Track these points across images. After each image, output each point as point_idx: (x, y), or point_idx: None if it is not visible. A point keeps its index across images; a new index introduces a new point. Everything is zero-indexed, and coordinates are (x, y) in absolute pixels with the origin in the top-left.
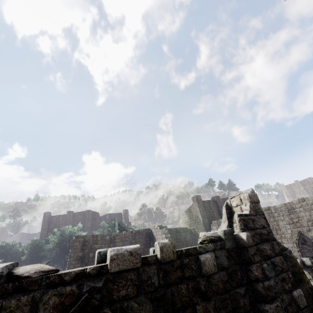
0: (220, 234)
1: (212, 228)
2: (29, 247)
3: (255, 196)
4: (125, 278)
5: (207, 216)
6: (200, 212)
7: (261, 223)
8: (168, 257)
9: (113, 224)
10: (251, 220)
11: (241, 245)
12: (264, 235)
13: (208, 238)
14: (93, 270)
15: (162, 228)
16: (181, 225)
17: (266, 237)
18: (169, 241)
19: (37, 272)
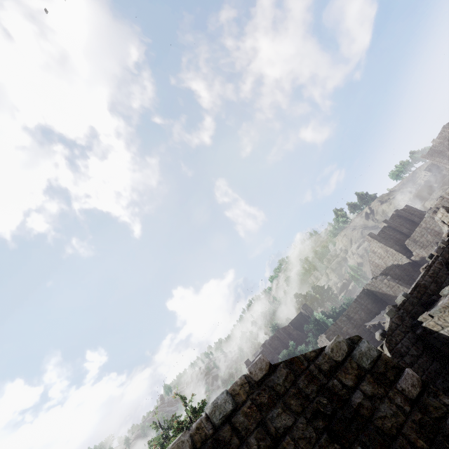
0: None
1: (410, 248)
2: None
3: (446, 208)
4: (443, 254)
5: (393, 244)
6: (385, 245)
7: None
8: (446, 244)
9: (316, 320)
10: None
11: None
12: None
13: (448, 233)
14: (436, 257)
15: (376, 278)
16: (376, 271)
17: None
18: (442, 240)
19: (427, 264)
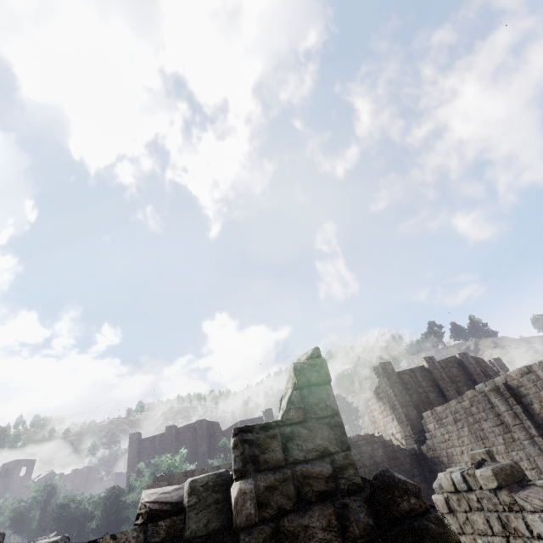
0: (184, 491)
1: (427, 428)
2: (100, 503)
3: (315, 367)
4: None
5: (413, 404)
6: (395, 396)
7: (316, 444)
8: None
9: None
10: (280, 439)
11: (233, 522)
12: (316, 480)
13: (143, 509)
14: None
15: None
16: (368, 429)
17: (322, 488)
18: None
19: None
